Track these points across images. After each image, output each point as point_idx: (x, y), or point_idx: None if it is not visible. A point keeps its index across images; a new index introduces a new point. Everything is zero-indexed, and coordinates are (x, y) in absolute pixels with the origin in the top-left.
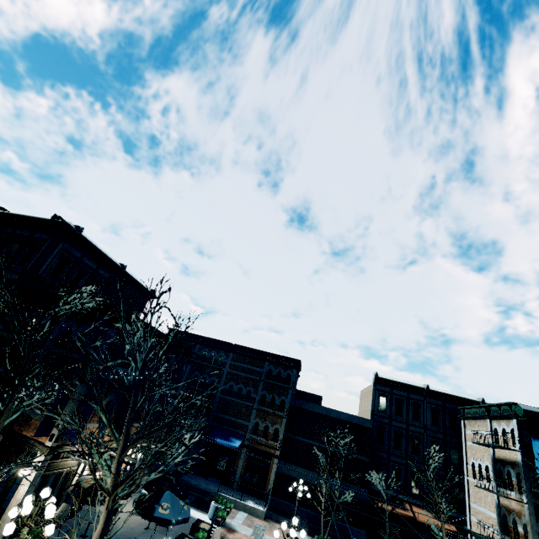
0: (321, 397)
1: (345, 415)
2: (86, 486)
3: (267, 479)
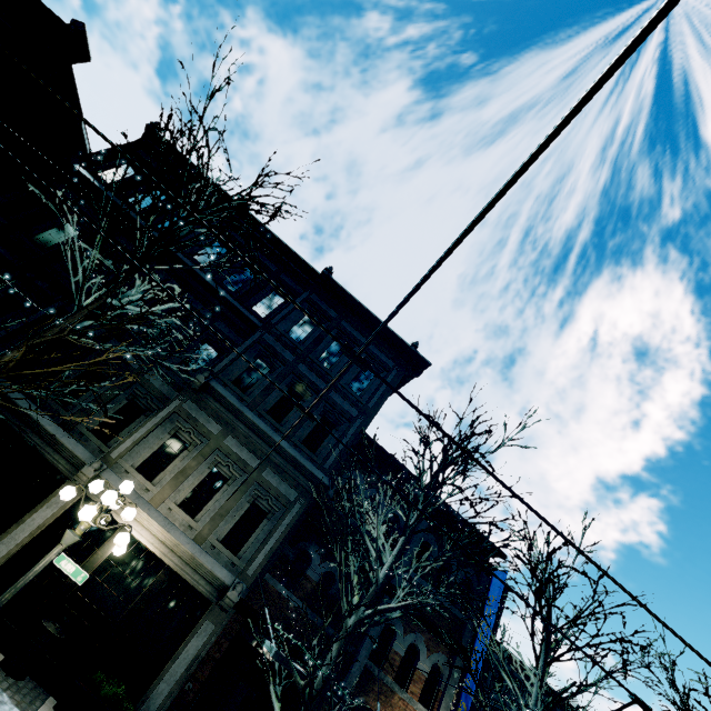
0: None
1: None
2: None
3: None
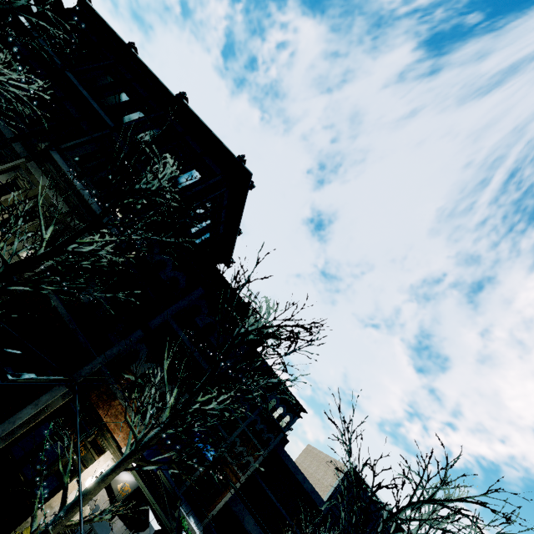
0: (288, 441)
1: (309, 486)
2: (119, 500)
3: (214, 502)
